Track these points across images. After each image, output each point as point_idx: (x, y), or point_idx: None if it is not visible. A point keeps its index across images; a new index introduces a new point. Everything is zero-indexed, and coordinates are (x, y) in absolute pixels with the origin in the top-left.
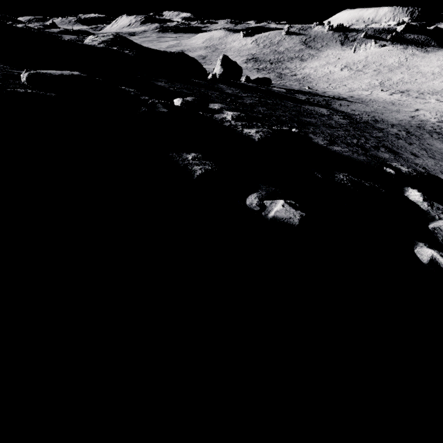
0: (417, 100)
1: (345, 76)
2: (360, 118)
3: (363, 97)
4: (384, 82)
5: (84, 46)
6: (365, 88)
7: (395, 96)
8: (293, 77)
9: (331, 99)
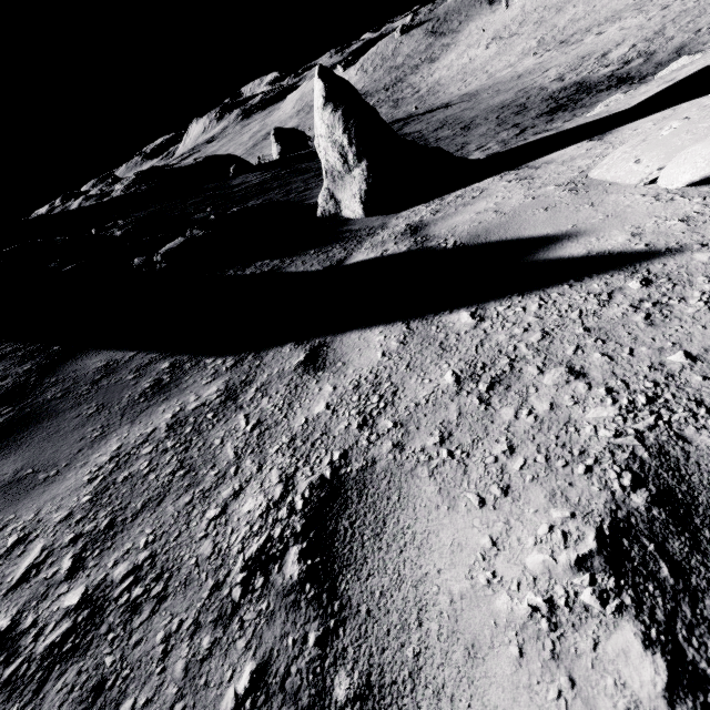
0: (565, 50)
1: (489, 56)
2: (419, 134)
3: (483, 86)
4: (545, 36)
5: (91, 206)
6: (514, 61)
7: (543, 57)
8: (414, 96)
9: (420, 116)
